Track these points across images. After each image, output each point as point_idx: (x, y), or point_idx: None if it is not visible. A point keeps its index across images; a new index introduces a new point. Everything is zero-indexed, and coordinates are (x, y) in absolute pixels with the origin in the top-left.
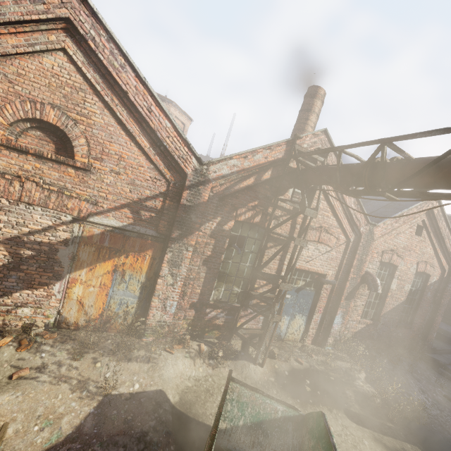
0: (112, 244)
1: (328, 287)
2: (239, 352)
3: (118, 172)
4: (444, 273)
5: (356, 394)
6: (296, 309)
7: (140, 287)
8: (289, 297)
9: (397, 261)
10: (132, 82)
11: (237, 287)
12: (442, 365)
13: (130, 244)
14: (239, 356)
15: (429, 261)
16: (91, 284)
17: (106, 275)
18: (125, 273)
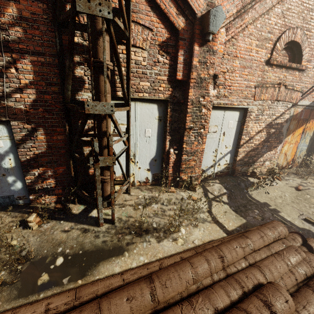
0: (304, 117)
1: None
2: None
3: None
4: None
5: None
6: None
7: (309, 139)
8: None
9: None
10: None
11: None
12: None
13: (312, 114)
14: None
15: None
16: (291, 142)
17: (298, 136)
18: (306, 132)
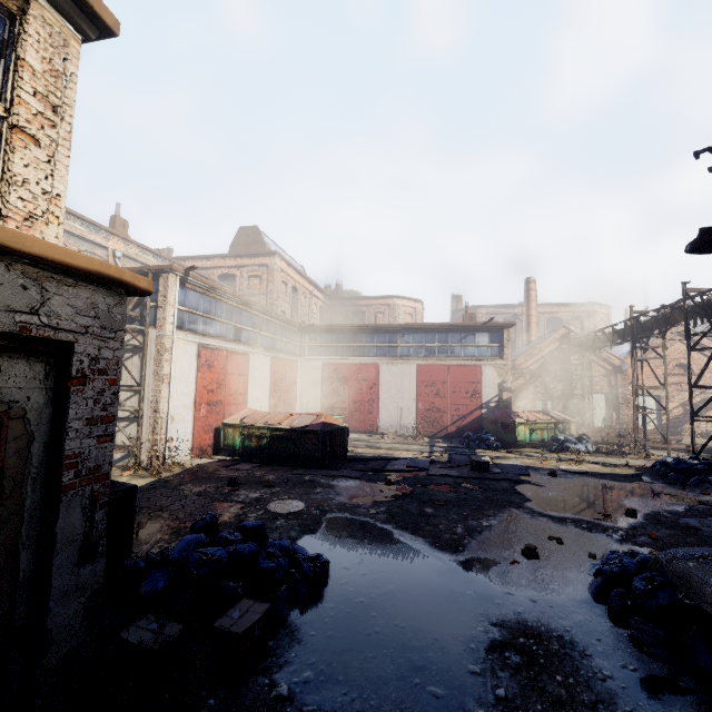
0: None
1: None
2: None
3: (709, 372)
4: None
5: None
6: None
7: None
8: None
9: None
10: (706, 341)
11: None
12: None
13: None
14: None
15: None
16: None
17: None
18: None
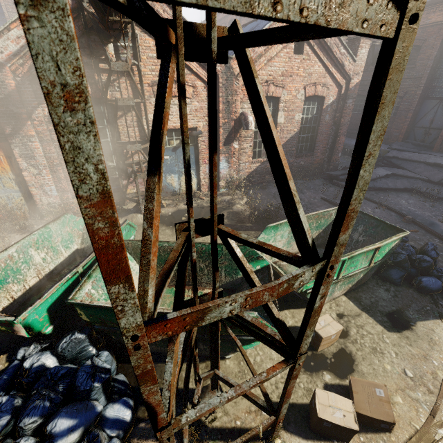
0: None
1: (205, 138)
2: (130, 210)
3: None
4: (341, 90)
5: (229, 214)
6: (181, 167)
7: (15, 183)
8: (168, 158)
9: (276, 92)
10: None
11: (111, 162)
12: (335, 177)
13: None
14: (130, 212)
15: (320, 81)
16: None
17: None
18: None
